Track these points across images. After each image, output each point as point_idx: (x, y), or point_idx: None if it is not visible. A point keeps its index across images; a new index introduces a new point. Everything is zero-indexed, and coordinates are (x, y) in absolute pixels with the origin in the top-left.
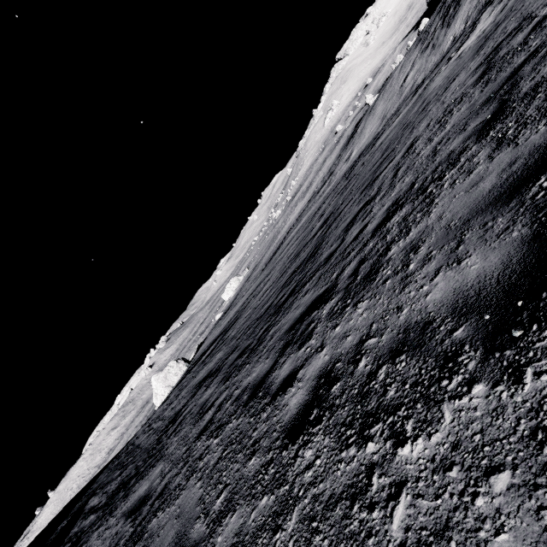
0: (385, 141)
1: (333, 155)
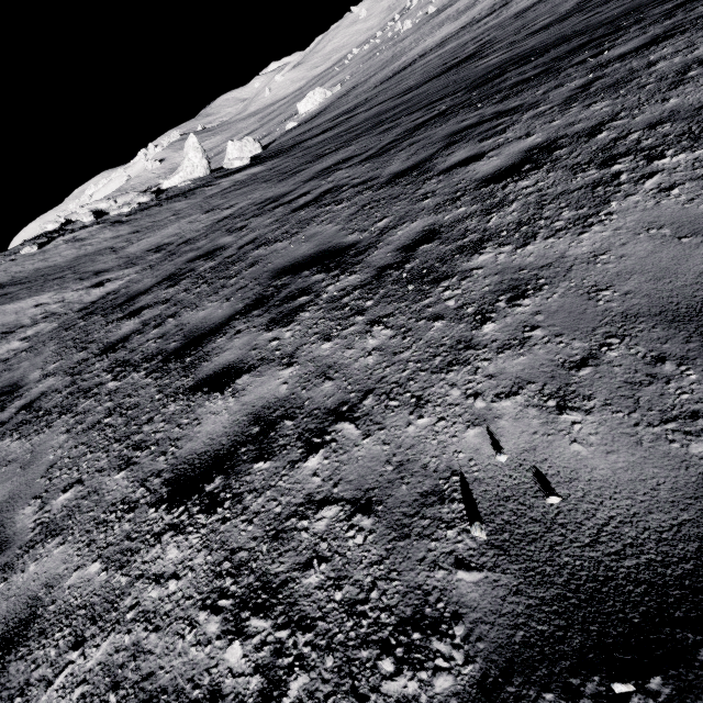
0: None
1: None
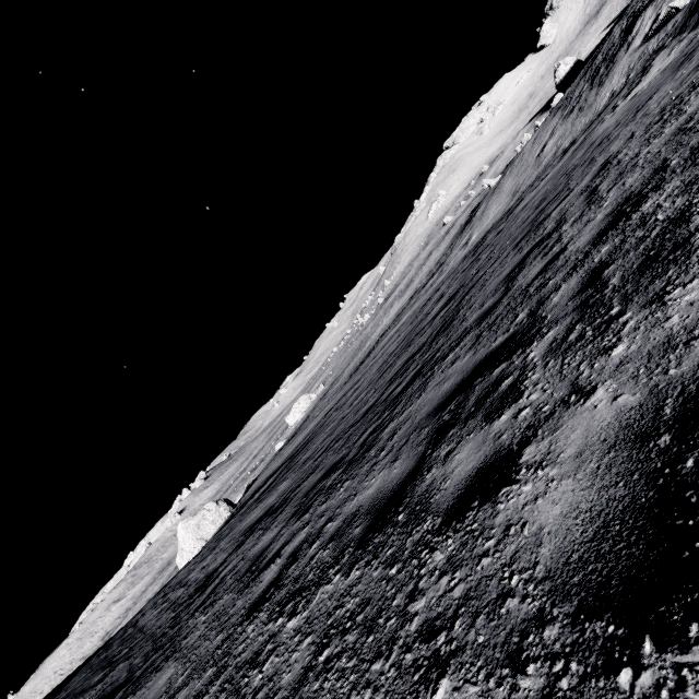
0: (534, 199)
1: (442, 247)
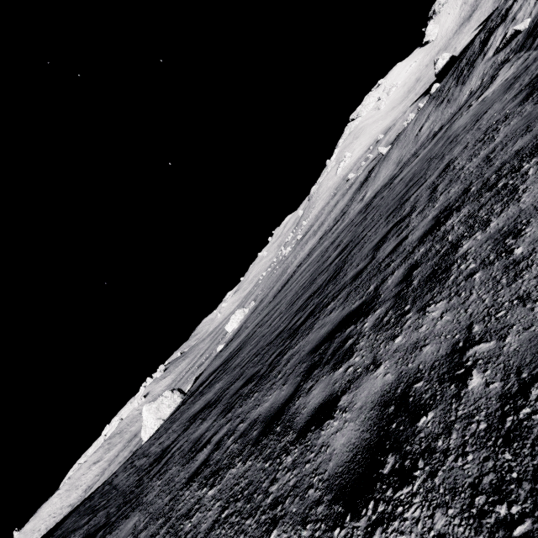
0: (407, 175)
1: (346, 198)
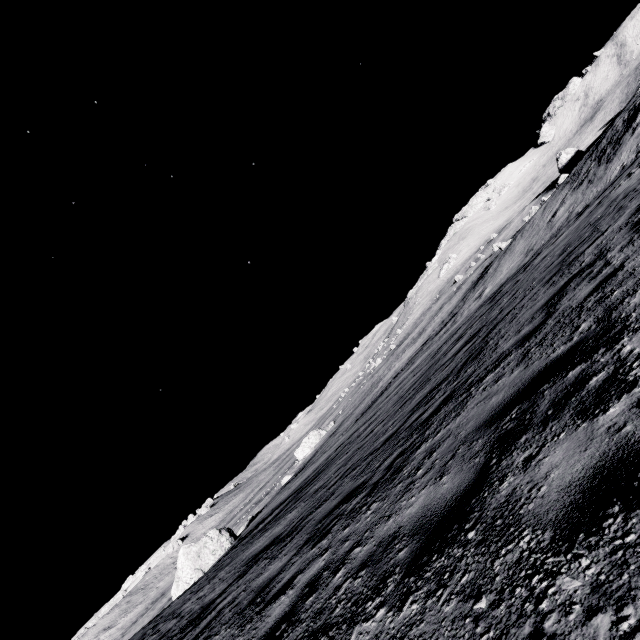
0: (554, 250)
1: (454, 300)
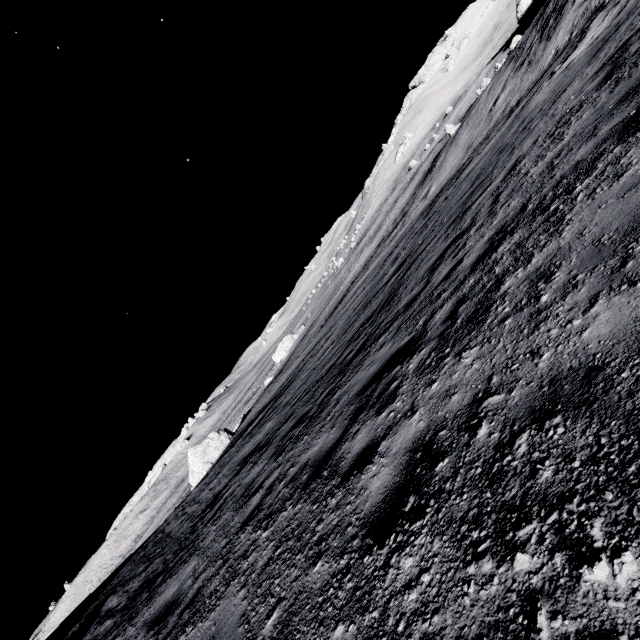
0: (475, 170)
1: (407, 194)
